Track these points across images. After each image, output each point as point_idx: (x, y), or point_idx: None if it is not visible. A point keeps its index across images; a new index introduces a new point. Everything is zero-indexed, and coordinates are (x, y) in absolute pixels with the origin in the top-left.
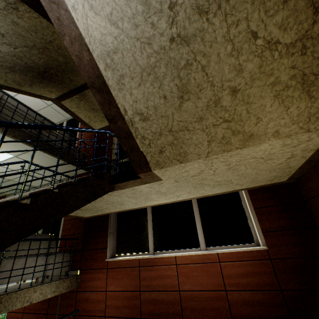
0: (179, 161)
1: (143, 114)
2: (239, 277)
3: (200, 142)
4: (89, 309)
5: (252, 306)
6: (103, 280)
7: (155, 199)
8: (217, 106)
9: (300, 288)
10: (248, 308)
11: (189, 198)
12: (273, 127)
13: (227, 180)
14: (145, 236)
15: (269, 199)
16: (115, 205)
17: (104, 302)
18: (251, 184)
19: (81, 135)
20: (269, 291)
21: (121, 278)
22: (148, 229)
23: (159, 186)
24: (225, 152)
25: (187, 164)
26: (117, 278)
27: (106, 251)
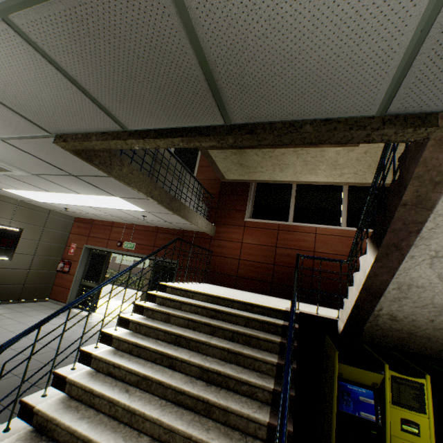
0: None
1: None
2: None
3: None
4: (223, 253)
5: None
6: (240, 234)
7: (318, 172)
8: None
9: None
10: None
11: (344, 183)
12: None
13: None
14: (285, 209)
15: None
16: (276, 169)
17: (239, 250)
18: None
19: None
20: None
21: (258, 235)
22: (291, 203)
23: (345, 154)
24: None
25: None
26: (254, 235)
27: (244, 213)
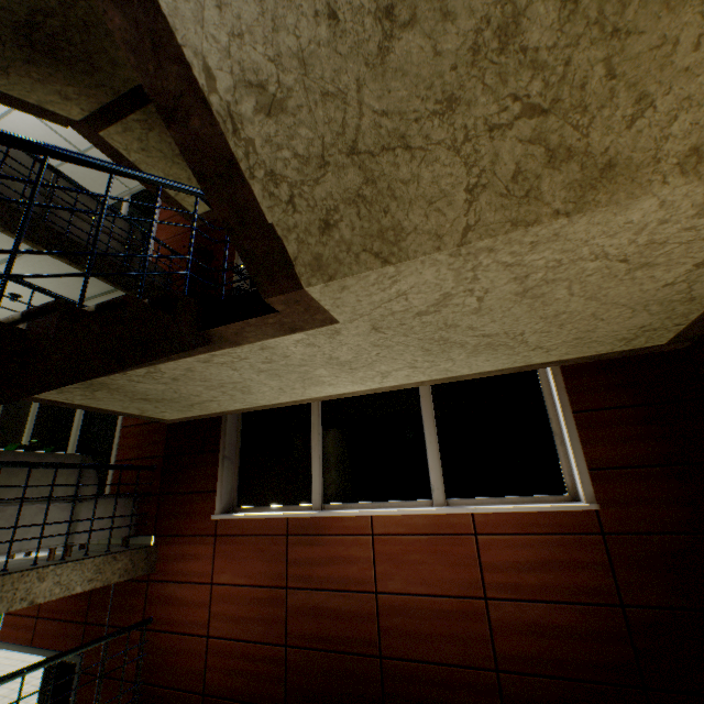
0: (379, 257)
1: (265, 89)
2: (521, 570)
3: (444, 192)
4: (174, 620)
5: (547, 637)
6: (207, 560)
7: (326, 380)
8: (508, 49)
9: (671, 603)
10: (538, 640)
11: (412, 383)
12: (689, 133)
13: (513, 334)
14: (304, 468)
15: (616, 389)
16: (230, 392)
17: (207, 607)
18: (574, 349)
19: (109, 182)
20: (592, 607)
21: (245, 558)
22: (312, 453)
23: (332, 343)
24: (518, 229)
25: (404, 268)
26: (238, 558)
27: (214, 498)
